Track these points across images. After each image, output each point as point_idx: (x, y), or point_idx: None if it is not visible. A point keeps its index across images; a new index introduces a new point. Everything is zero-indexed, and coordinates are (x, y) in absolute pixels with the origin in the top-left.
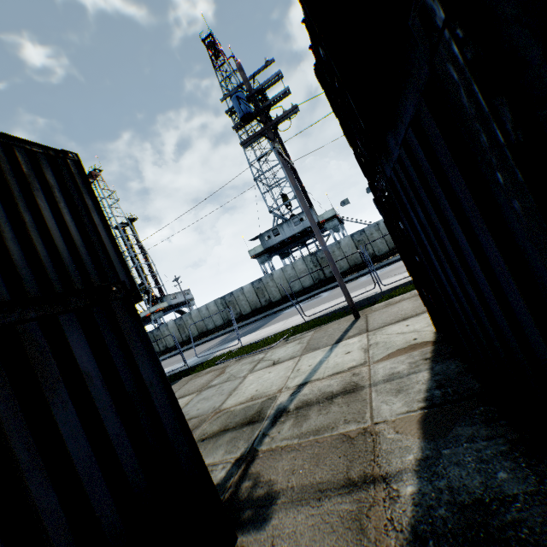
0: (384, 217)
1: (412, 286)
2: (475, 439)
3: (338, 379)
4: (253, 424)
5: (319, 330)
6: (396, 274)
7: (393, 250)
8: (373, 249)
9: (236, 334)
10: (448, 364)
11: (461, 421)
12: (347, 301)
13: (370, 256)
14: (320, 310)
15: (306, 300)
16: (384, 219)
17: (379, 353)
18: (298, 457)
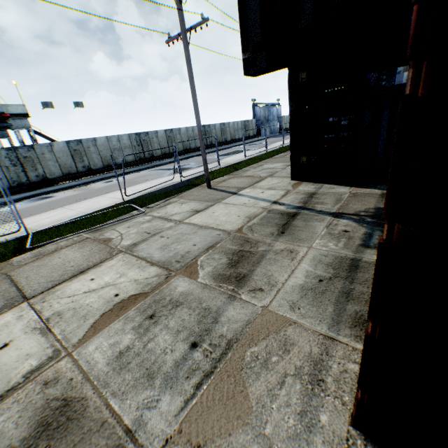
0: (292, 117)
1: (212, 177)
2: (376, 185)
3: (293, 195)
4: (298, 215)
5: (182, 197)
6: (164, 176)
7: (107, 167)
8: (89, 161)
9: (14, 216)
10: (327, 182)
11: (366, 185)
12: (207, 174)
13: (86, 168)
14: (138, 191)
15: (17, 202)
16: (291, 118)
17: (286, 188)
18: (355, 204)
